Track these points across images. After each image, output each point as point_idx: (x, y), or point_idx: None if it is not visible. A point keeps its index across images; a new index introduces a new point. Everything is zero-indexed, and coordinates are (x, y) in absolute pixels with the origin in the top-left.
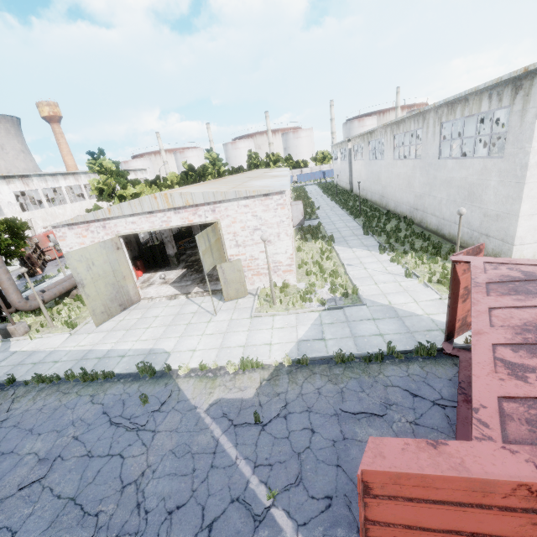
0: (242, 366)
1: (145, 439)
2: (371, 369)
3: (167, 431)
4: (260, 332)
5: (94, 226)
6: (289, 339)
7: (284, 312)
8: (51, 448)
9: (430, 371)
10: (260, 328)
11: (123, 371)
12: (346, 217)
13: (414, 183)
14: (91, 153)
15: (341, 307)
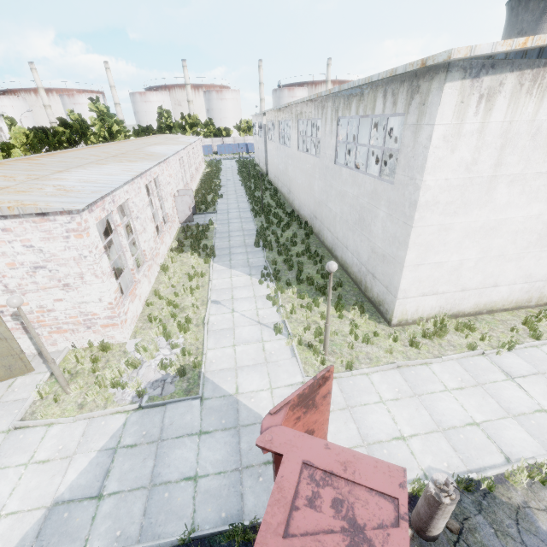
0: None
1: None
2: None
3: None
4: None
5: None
6: (40, 498)
7: (66, 419)
8: None
9: None
10: (6, 464)
11: None
12: (246, 214)
13: (314, 185)
14: None
15: (164, 403)
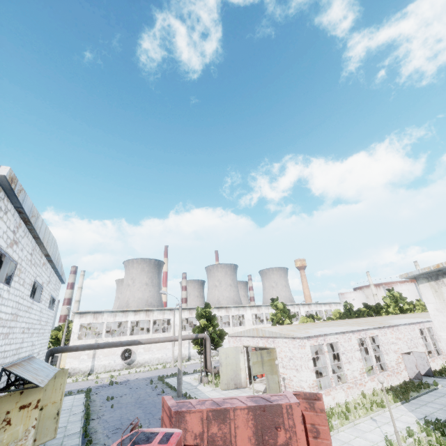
0: None
1: None
2: None
3: None
4: None
5: (237, 338)
6: None
7: None
8: None
9: None
10: None
11: None
12: None
13: None
14: (273, 299)
15: None
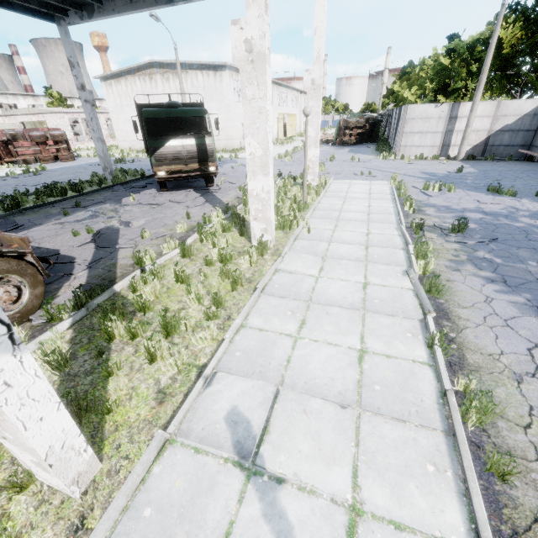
0: None
1: None
2: None
3: None
4: None
5: (12, 117)
6: None
7: None
8: None
9: None
10: None
11: None
12: None
13: None
14: (46, 87)
15: None
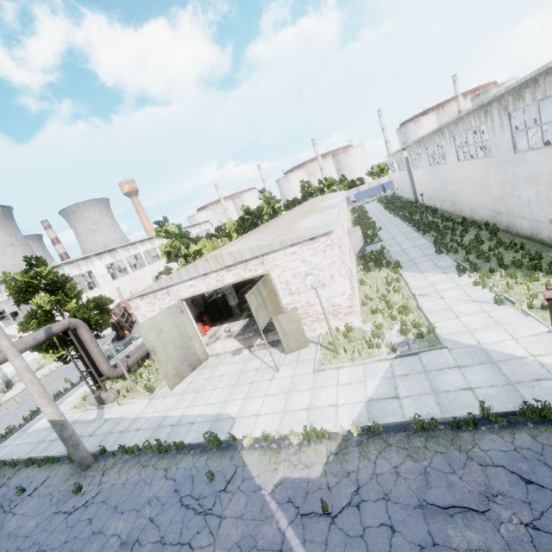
0: (305, 436)
1: (212, 526)
2: (461, 440)
3: (233, 518)
4: (324, 390)
5: (160, 294)
6: (357, 398)
7: (349, 364)
8: (131, 530)
9: (546, 443)
10: (324, 385)
11: (193, 440)
12: (413, 235)
13: (489, 184)
14: (158, 222)
15: (416, 353)
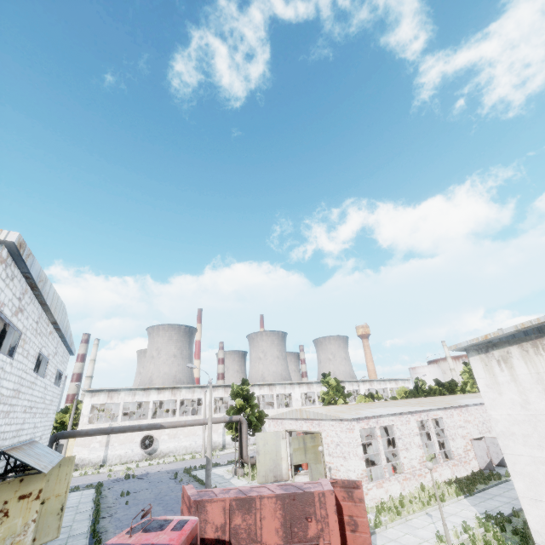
0: None
1: None
2: None
3: None
4: None
5: (279, 421)
6: None
7: None
8: None
9: None
10: None
11: None
12: None
13: None
14: (324, 374)
15: None
